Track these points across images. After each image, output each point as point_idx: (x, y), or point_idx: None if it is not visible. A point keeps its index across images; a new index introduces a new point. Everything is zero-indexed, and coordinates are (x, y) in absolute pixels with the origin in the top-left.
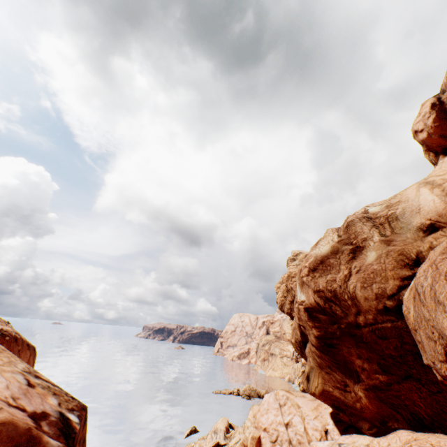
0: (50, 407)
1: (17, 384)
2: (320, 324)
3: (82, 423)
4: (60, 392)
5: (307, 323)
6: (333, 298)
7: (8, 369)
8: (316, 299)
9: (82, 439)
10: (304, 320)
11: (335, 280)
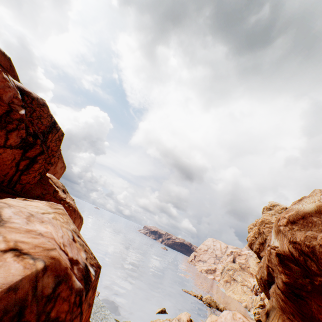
0: (81, 258)
1: (67, 237)
2: (290, 272)
3: (96, 276)
4: (88, 250)
5: (277, 267)
6: (310, 254)
7: (65, 226)
8: (291, 249)
9: (94, 286)
10: (273, 263)
11: (315, 238)
